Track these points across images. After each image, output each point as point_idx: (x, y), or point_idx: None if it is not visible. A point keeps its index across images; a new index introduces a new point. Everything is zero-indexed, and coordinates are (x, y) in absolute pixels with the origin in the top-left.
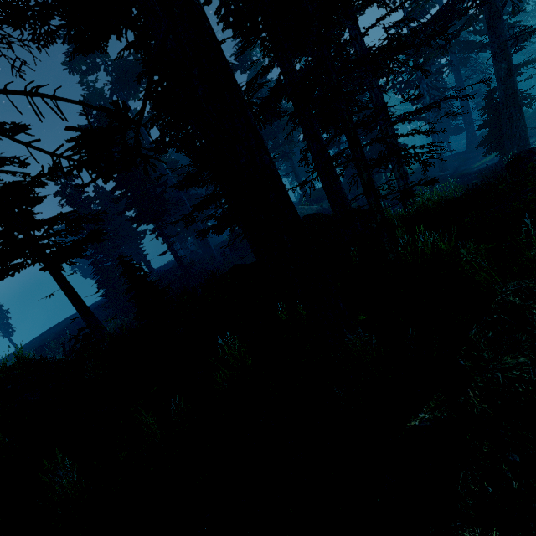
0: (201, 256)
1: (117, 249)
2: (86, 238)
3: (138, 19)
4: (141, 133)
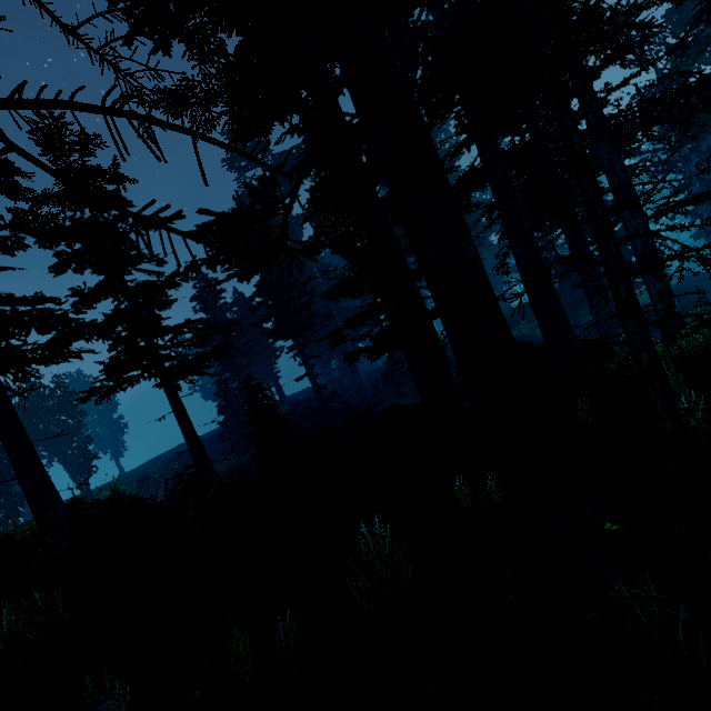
0: (346, 386)
1: (247, 367)
2: (210, 352)
3: (307, 102)
4: (294, 233)
